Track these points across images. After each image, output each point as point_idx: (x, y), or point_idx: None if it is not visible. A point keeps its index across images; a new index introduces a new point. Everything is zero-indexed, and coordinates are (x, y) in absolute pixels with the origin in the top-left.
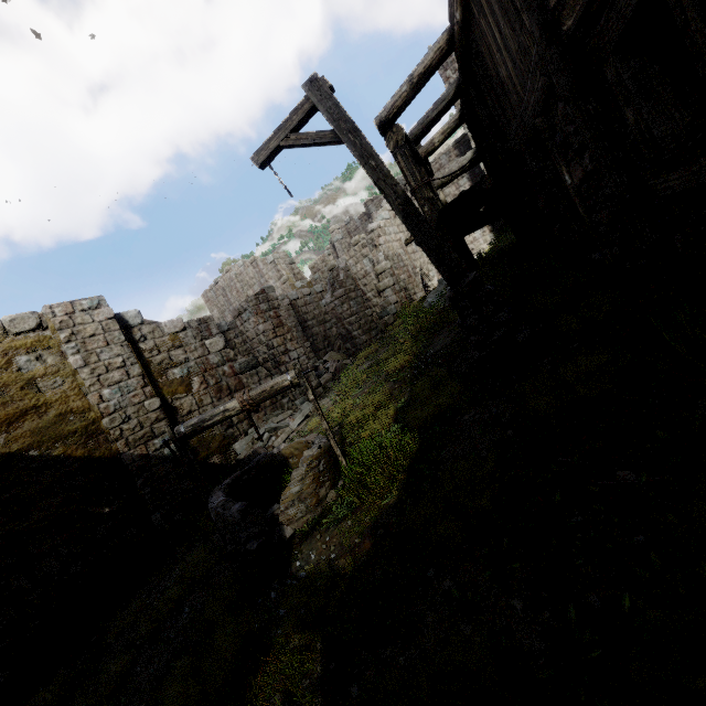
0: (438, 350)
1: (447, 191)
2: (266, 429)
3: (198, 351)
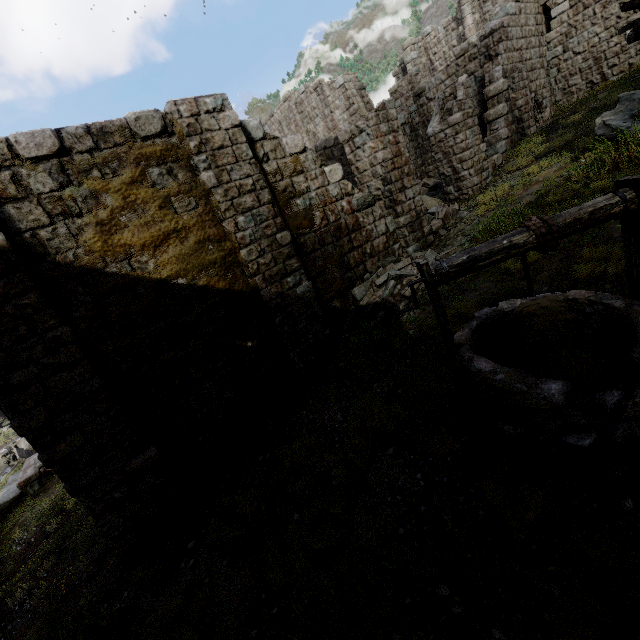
0: None
1: None
2: (390, 276)
3: (317, 179)
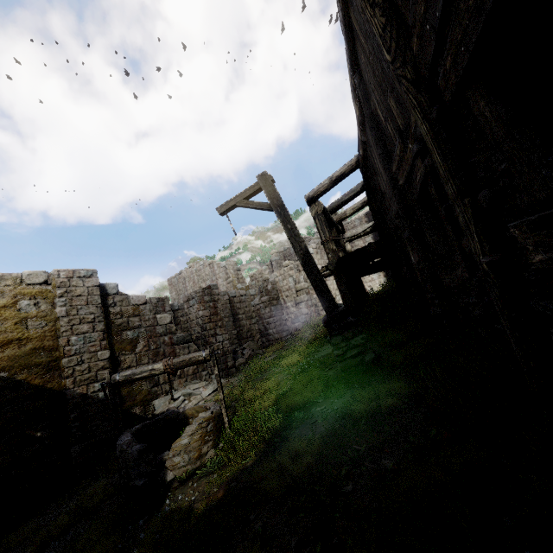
0: (321, 356)
1: (356, 243)
2: (183, 393)
3: (149, 321)
